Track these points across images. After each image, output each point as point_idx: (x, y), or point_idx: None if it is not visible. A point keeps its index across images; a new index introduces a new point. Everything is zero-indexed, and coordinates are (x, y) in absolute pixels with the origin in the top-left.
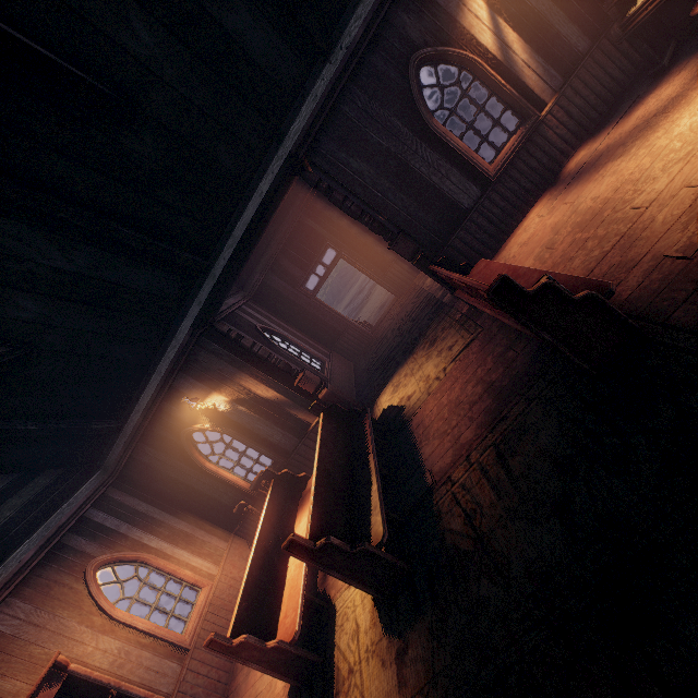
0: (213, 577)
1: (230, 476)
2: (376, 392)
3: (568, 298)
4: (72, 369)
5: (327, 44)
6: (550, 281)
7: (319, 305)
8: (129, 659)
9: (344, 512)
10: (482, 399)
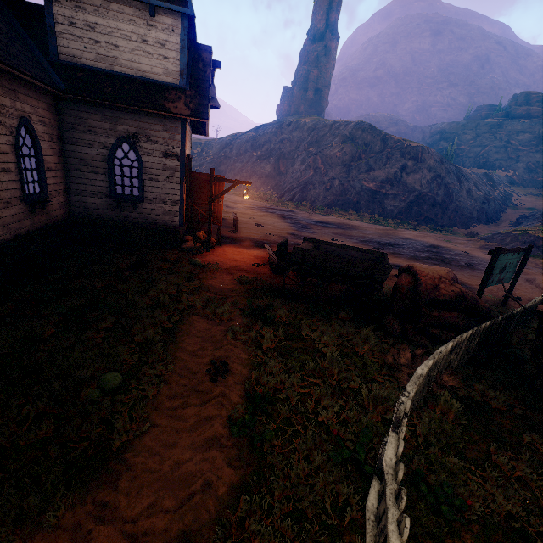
0: None
1: None
2: None
3: None
4: None
5: None
6: None
7: None
8: None
9: None
10: None
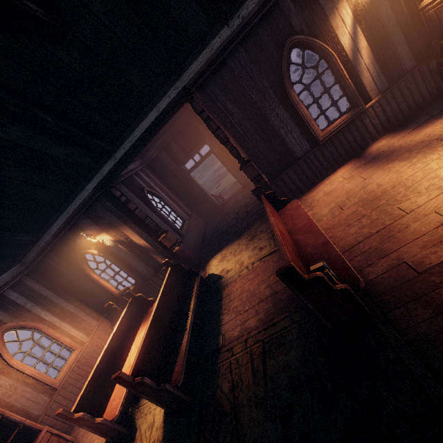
0: (83, 343)
1: (107, 284)
2: (211, 254)
3: (330, 287)
4: (2, 201)
5: (229, 11)
6: (321, 276)
7: (191, 180)
8: (16, 392)
9: (162, 349)
10: (267, 301)
